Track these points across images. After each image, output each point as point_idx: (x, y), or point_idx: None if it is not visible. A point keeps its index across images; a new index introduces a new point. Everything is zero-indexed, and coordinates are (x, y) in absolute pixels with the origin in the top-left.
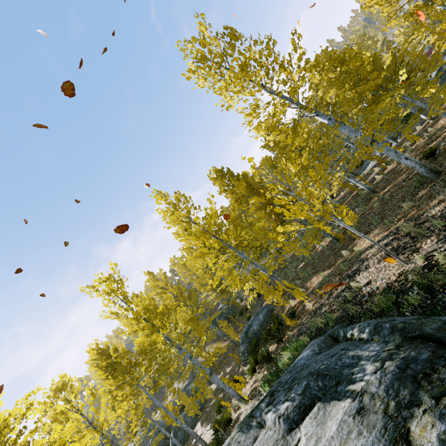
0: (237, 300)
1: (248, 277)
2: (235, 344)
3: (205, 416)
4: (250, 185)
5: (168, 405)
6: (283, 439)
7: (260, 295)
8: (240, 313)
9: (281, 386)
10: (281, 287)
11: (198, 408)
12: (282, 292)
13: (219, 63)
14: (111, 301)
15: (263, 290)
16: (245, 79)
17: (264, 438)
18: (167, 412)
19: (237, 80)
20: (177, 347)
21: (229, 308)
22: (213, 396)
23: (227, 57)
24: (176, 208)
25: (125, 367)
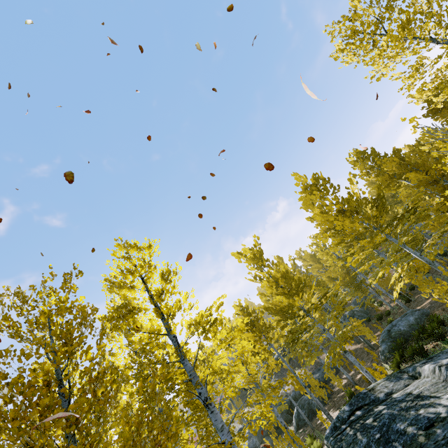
0: (374, 304)
1: (398, 257)
2: (370, 347)
3: (333, 404)
4: (404, 160)
5: (290, 388)
6: (445, 382)
7: (408, 301)
8: (378, 318)
9: (442, 353)
10: (447, 275)
11: (325, 393)
12: (447, 287)
13: (372, 31)
14: (253, 268)
15: (417, 280)
16: (406, 39)
17: (419, 383)
18: (296, 377)
19: (396, 42)
20: (311, 316)
21: (363, 311)
22: (342, 387)
23: (383, 22)
24: (314, 188)
25: (261, 326)
